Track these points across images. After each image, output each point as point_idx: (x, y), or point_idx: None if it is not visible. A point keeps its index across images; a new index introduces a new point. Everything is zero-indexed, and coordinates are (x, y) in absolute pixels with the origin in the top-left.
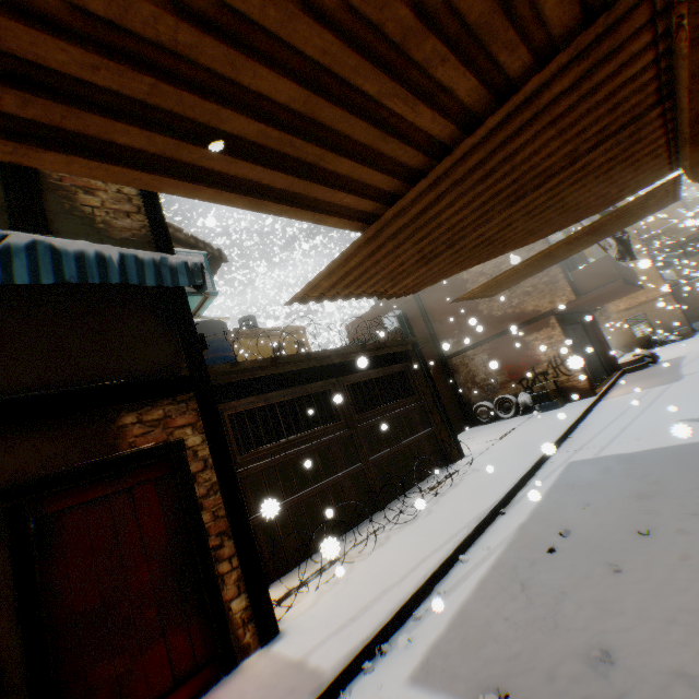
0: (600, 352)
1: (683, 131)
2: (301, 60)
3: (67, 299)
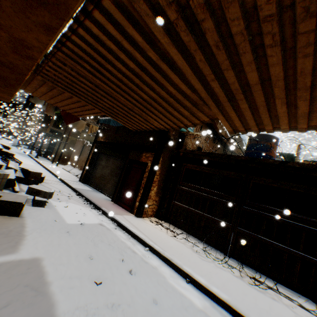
0: None
1: (63, 28)
2: (70, 102)
3: None
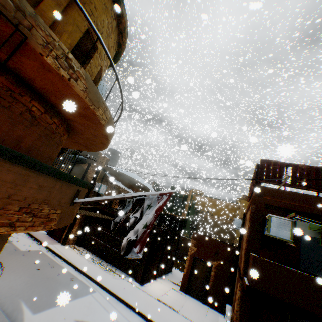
0: None
1: None
2: None
3: None
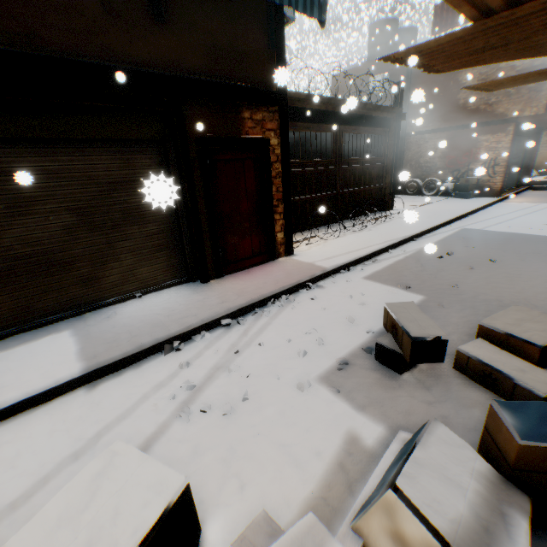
0: (523, 167)
1: None
2: None
3: (218, 1)
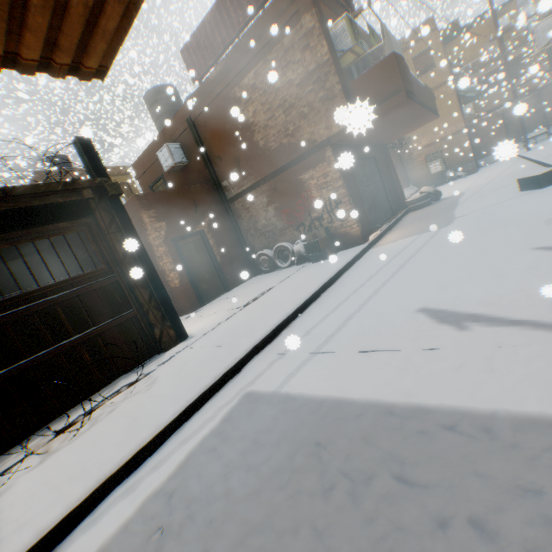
0: (390, 190)
1: None
2: None
3: None
